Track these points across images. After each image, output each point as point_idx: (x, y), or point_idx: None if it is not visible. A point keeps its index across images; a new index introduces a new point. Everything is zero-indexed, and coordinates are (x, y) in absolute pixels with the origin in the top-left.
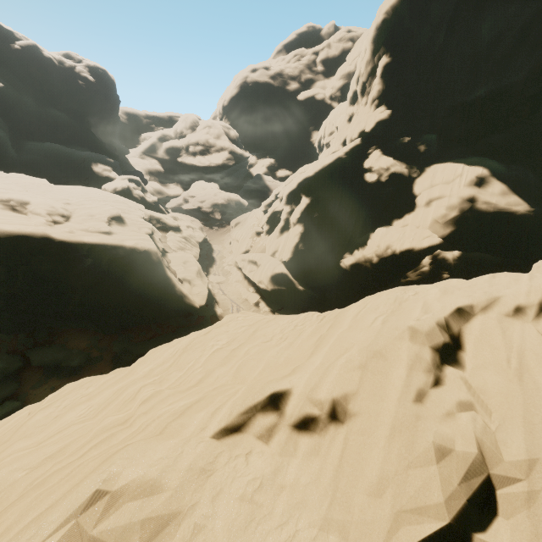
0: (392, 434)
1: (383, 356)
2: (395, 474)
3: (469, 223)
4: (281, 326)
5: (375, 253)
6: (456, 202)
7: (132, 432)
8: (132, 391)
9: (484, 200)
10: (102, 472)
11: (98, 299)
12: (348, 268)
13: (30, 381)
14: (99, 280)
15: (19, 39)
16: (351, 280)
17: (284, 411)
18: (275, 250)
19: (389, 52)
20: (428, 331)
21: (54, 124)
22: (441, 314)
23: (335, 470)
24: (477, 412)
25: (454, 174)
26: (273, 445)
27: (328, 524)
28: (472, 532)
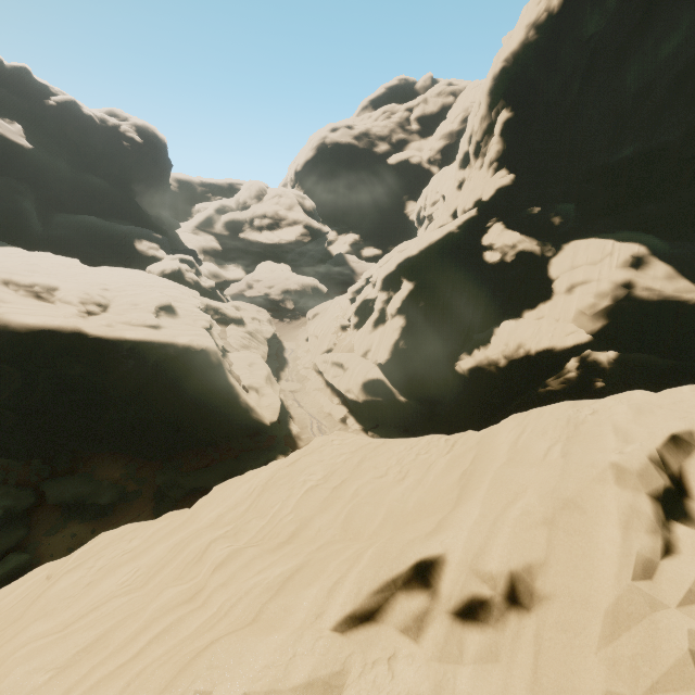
0: (615, 632)
1: (578, 506)
2: None
3: (626, 314)
4: (397, 454)
5: (502, 354)
6: (607, 288)
7: (209, 616)
8: (197, 548)
9: (645, 285)
10: (182, 693)
11: (140, 413)
12: (466, 374)
13: (43, 525)
14: (142, 388)
15: (54, 94)
16: (471, 389)
17: (437, 589)
18: (367, 349)
19: (511, 105)
20: (641, 470)
21: (91, 193)
22: (652, 444)
23: (530, 689)
24: None
25: (602, 252)
26: (426, 645)
27: None
28: None
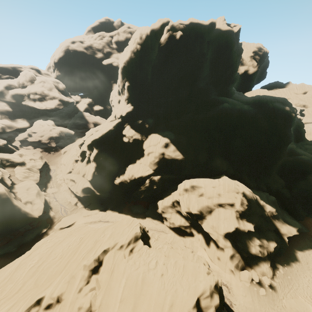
0: (70, 305)
1: (74, 277)
2: None
3: (163, 163)
4: (63, 247)
5: (128, 178)
6: (157, 155)
7: None
8: None
9: (167, 154)
10: None
11: None
12: (118, 184)
13: None
14: None
15: None
16: (120, 189)
17: (41, 304)
18: (84, 173)
19: (128, 81)
20: (90, 264)
21: None
22: (97, 255)
23: None
24: (96, 290)
25: (157, 141)
26: None
27: None
28: None
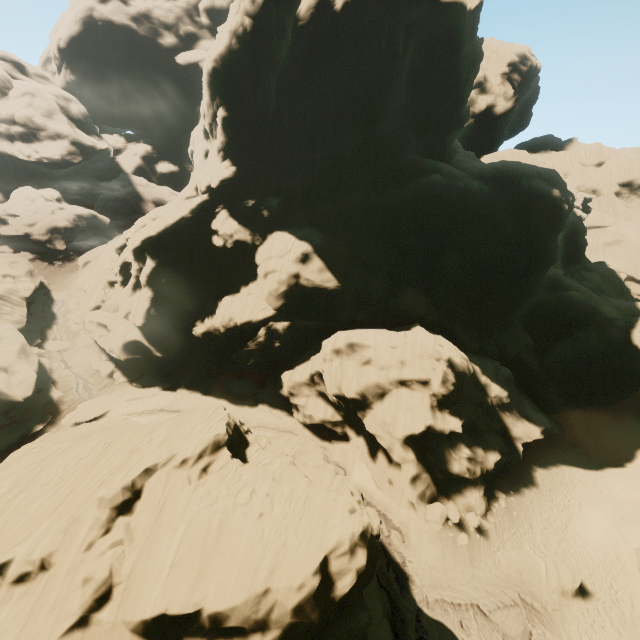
0: (68, 574)
1: (79, 521)
2: (64, 597)
3: (296, 296)
4: (66, 462)
5: (221, 324)
6: (284, 278)
7: None
8: None
9: (306, 277)
10: None
11: None
12: (201, 337)
13: None
14: None
15: None
16: (206, 347)
17: (6, 575)
18: (128, 311)
19: (225, 105)
20: (113, 497)
21: None
22: (130, 478)
23: (35, 603)
24: (124, 545)
25: (286, 248)
26: None
27: (19, 637)
28: (92, 614)
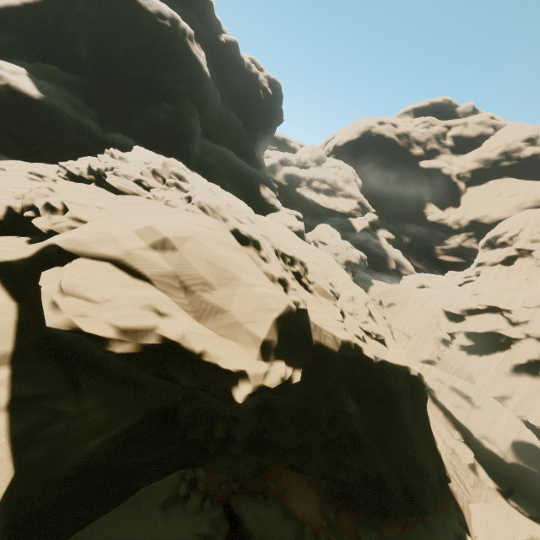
0: None
1: None
2: None
3: None
4: None
5: None
6: None
7: None
8: None
9: None
10: None
11: (381, 467)
12: None
13: None
14: (384, 432)
15: (223, 32)
16: None
17: None
18: (506, 394)
19: None
20: None
21: (228, 127)
22: None
23: None
24: None
25: None
26: None
27: None
28: None
